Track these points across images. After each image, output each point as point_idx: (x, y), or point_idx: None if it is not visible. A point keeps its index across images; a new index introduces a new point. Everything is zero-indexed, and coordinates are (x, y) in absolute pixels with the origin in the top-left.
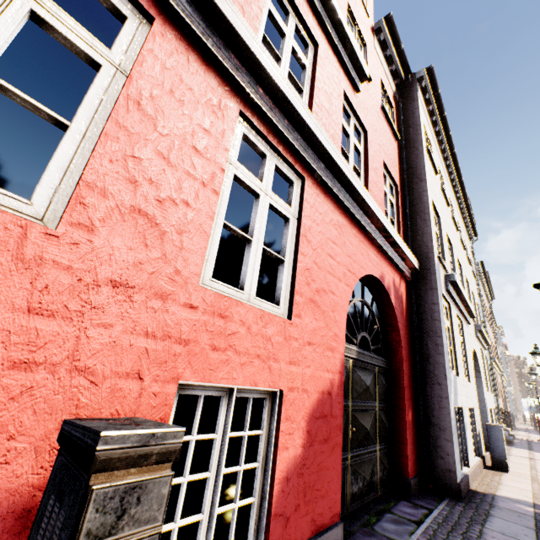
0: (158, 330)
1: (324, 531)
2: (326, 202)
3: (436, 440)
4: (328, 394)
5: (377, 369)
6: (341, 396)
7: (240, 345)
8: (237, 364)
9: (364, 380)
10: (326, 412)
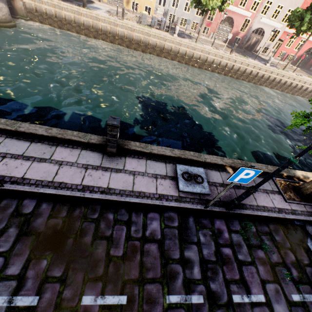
0: (290, 52)
1: (293, 63)
2: (309, 41)
3: (311, 65)
4: (298, 56)
5: (308, 56)
6: (299, 57)
7: (293, 53)
8: (293, 53)
9: (305, 57)
10: (297, 57)
